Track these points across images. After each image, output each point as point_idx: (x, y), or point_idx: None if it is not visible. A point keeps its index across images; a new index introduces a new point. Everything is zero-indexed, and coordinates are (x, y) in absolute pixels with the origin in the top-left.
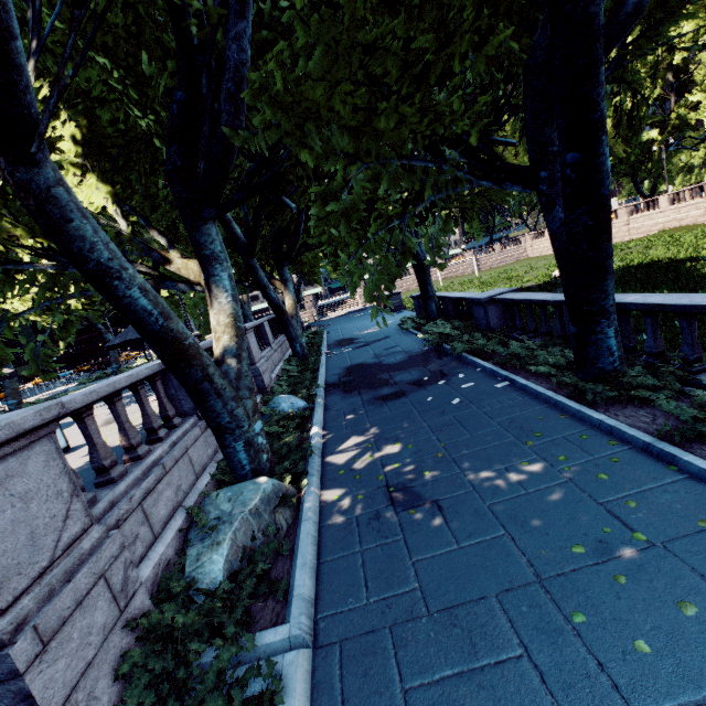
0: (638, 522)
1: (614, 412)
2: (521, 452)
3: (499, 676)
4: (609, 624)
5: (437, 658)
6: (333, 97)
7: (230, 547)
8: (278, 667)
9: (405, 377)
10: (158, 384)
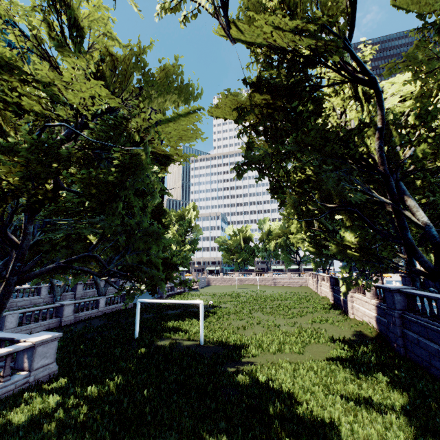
0: None
1: None
2: None
3: None
4: None
5: None
6: None
7: None
8: None
9: None
10: None
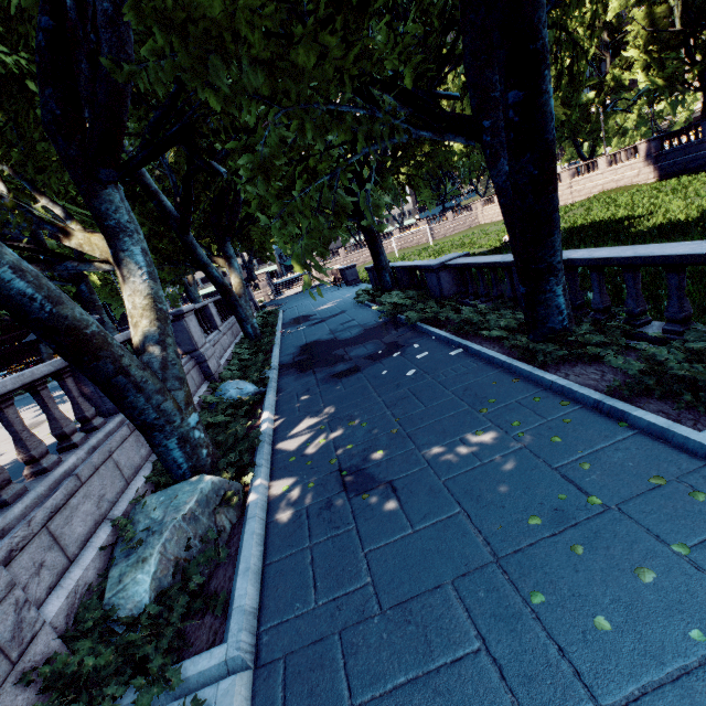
0: (592, 485)
1: (565, 371)
2: (475, 421)
3: (456, 677)
4: (568, 602)
5: (390, 663)
6: (239, 22)
7: (158, 563)
8: (211, 700)
9: (360, 352)
10: (68, 382)
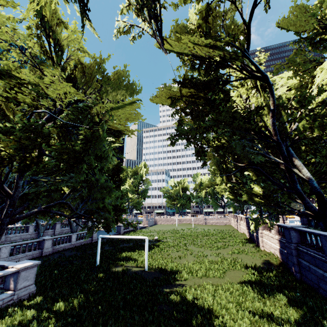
0: None
1: None
2: None
3: None
4: None
5: None
6: None
7: None
8: None
9: None
10: None
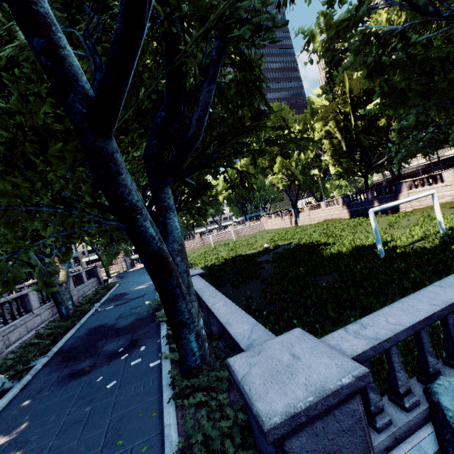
0: None
1: (185, 410)
2: None
3: None
4: None
5: None
6: None
7: None
8: None
9: (111, 347)
10: None
